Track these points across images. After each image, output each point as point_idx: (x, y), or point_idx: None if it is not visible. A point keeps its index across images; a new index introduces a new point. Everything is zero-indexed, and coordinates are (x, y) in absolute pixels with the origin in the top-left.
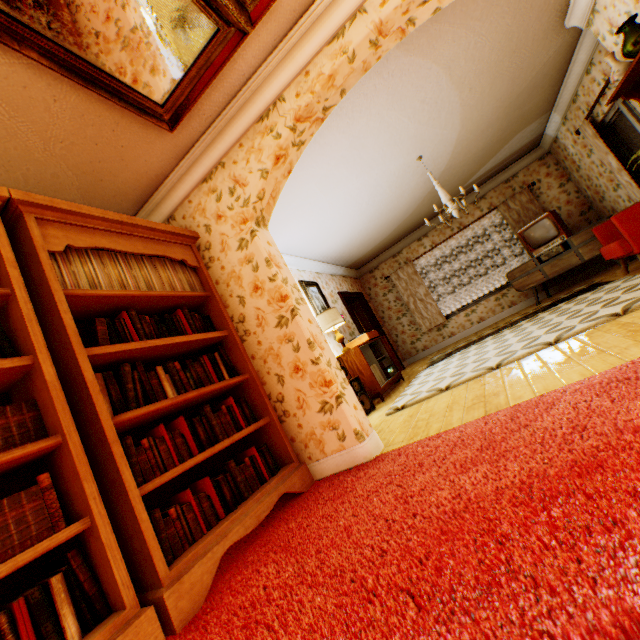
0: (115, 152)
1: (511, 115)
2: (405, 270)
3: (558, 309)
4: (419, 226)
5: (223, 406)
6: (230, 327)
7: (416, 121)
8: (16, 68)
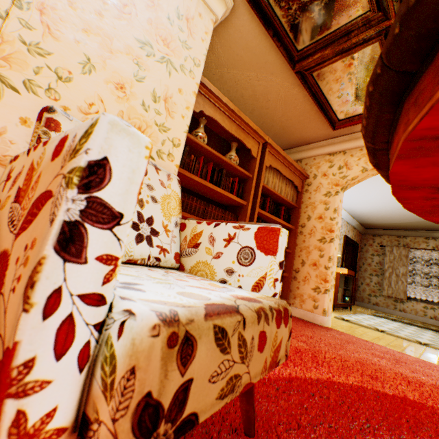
0: (302, 127)
1: None
2: (399, 250)
3: None
4: (434, 230)
5: None
6: (296, 226)
7: None
8: (299, 93)
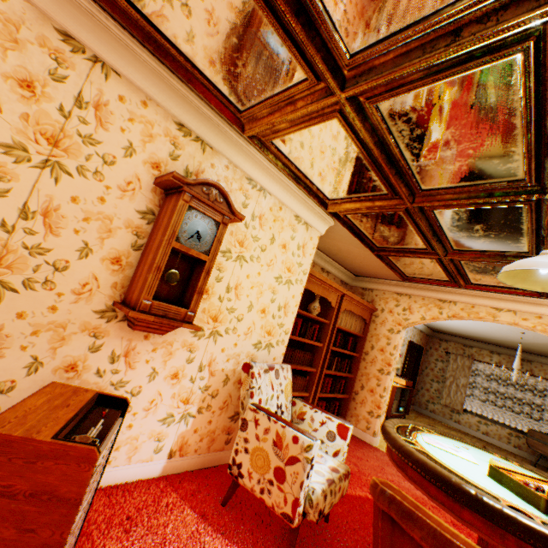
0: (376, 270)
1: None
2: (463, 360)
3: None
4: (499, 345)
5: (340, 381)
6: (361, 354)
7: None
8: (376, 258)
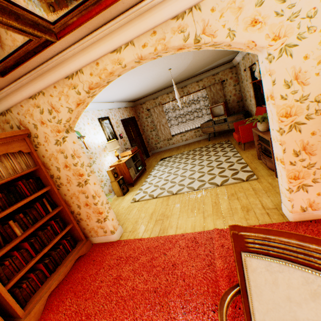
0: None
1: (219, 54)
2: (158, 108)
3: (210, 157)
4: (169, 87)
5: (49, 227)
6: (52, 185)
7: (168, 59)
8: None
